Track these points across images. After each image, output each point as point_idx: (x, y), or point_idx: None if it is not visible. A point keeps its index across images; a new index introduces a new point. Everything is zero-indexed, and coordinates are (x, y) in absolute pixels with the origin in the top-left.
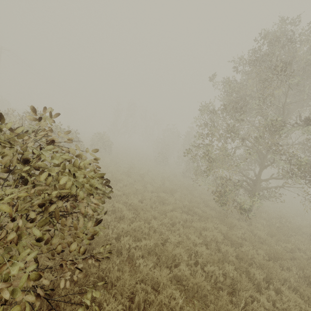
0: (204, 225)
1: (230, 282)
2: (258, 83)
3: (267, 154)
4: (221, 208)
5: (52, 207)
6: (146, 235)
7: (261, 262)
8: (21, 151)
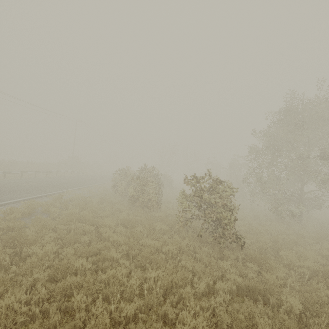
0: (270, 223)
1: (294, 242)
2: (285, 133)
3: (304, 174)
4: (278, 216)
5: (230, 198)
6: (241, 226)
7: (311, 236)
8: (156, 190)
